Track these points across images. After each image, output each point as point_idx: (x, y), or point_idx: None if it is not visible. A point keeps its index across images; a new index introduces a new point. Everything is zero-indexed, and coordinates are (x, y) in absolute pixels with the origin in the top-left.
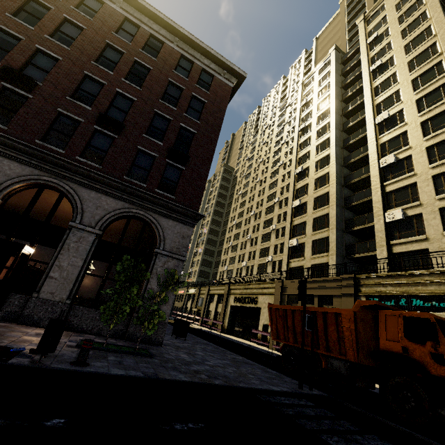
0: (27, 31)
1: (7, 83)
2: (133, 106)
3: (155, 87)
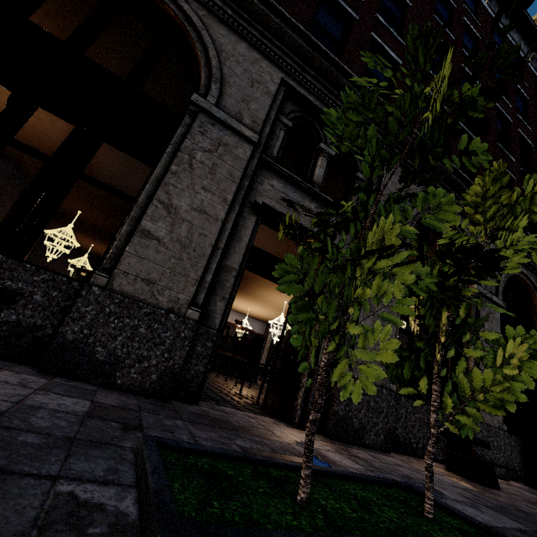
0: (450, 43)
1: (461, 122)
2: (532, 155)
3: (535, 126)
